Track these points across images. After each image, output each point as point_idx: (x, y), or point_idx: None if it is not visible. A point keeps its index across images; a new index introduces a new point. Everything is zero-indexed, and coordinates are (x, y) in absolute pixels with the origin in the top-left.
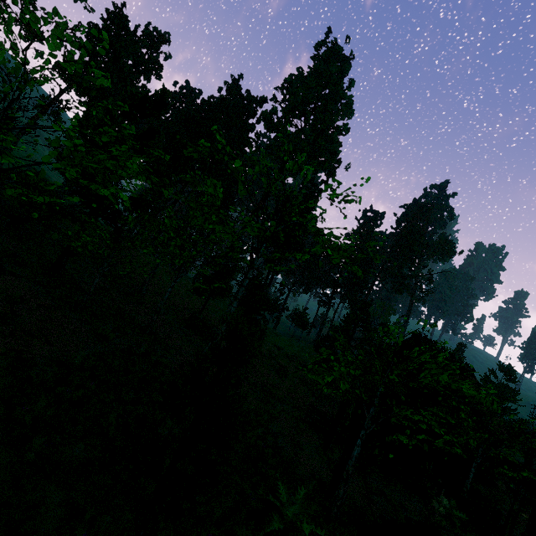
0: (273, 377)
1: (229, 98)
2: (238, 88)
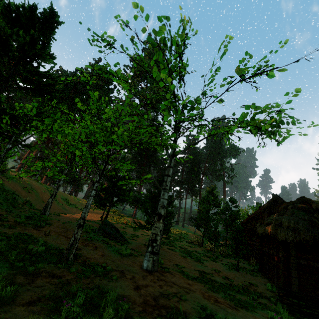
0: (194, 262)
1: (93, 72)
2: None
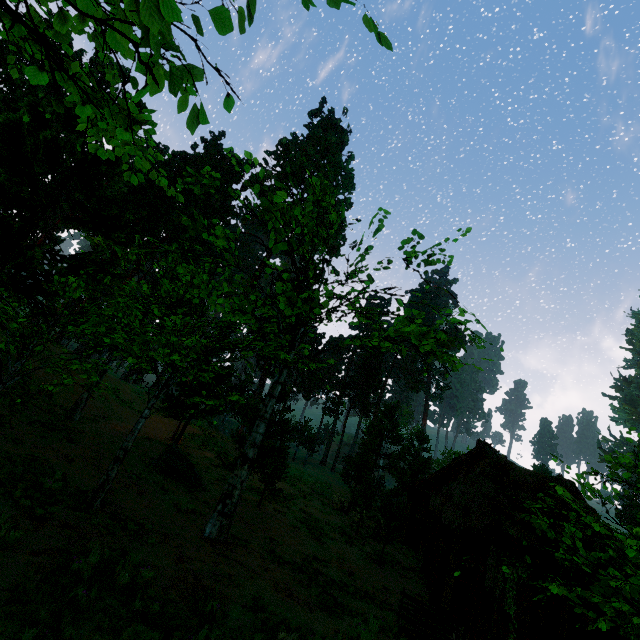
0: (308, 540)
1: (207, 157)
2: (219, 147)
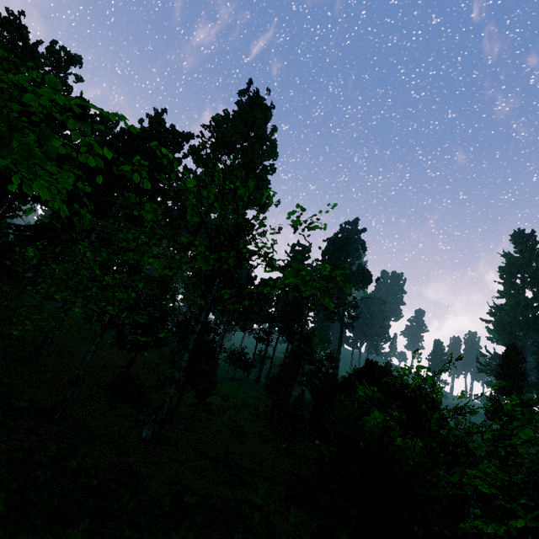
0: (231, 440)
1: (152, 130)
2: (162, 121)
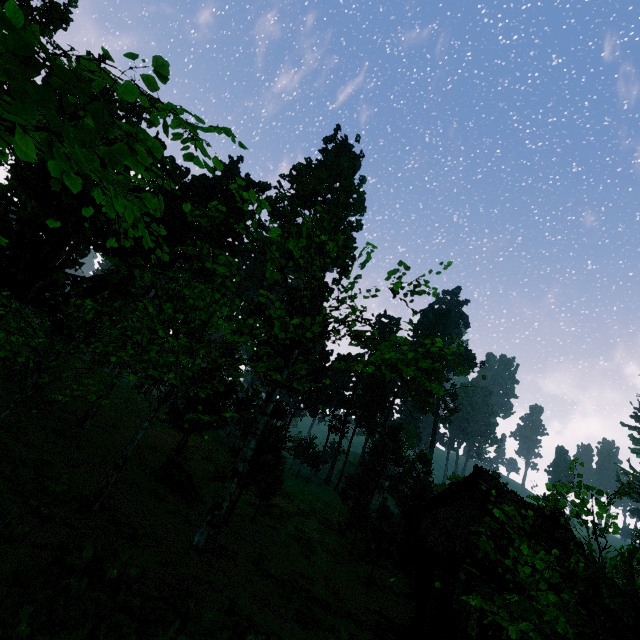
0: (298, 557)
1: (225, 179)
2: (236, 170)
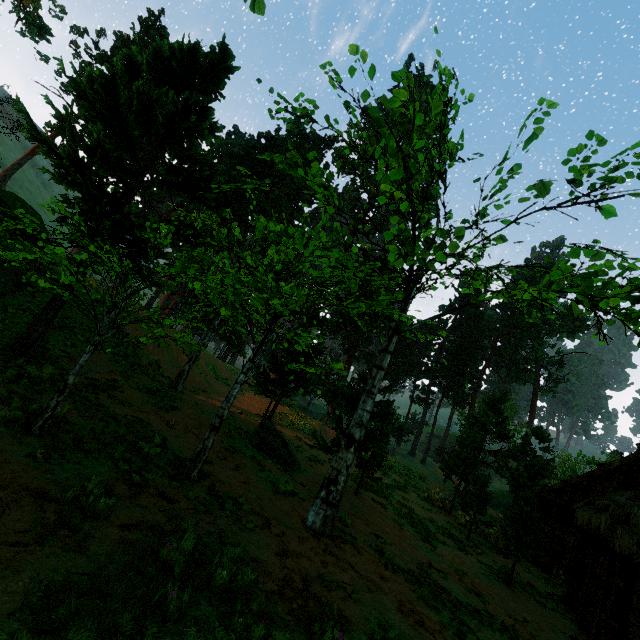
0: (416, 541)
1: (289, 138)
2: (301, 126)
